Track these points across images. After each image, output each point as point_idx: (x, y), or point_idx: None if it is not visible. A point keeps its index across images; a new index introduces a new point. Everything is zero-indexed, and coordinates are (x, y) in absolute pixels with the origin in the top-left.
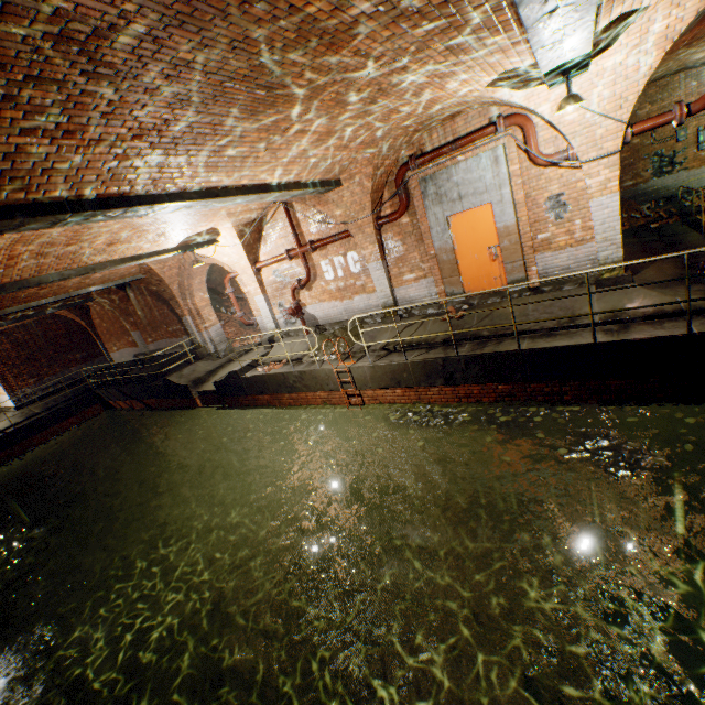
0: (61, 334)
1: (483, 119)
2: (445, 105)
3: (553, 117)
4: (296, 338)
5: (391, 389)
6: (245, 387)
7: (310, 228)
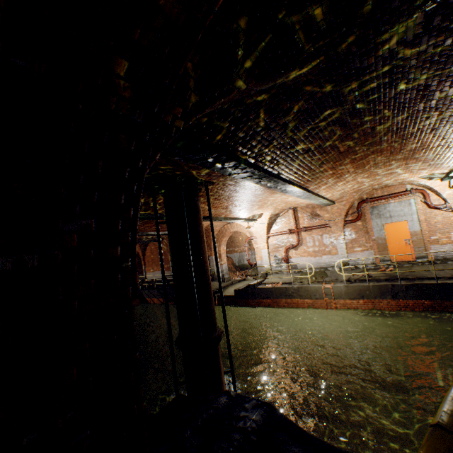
0: None
1: (402, 188)
2: (395, 181)
3: (440, 191)
4: (282, 274)
5: (356, 300)
6: (256, 293)
7: (304, 221)
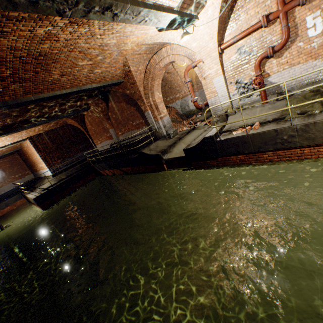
0: (71, 135)
1: None
2: None
3: None
4: (253, 108)
5: None
6: (217, 149)
7: None
